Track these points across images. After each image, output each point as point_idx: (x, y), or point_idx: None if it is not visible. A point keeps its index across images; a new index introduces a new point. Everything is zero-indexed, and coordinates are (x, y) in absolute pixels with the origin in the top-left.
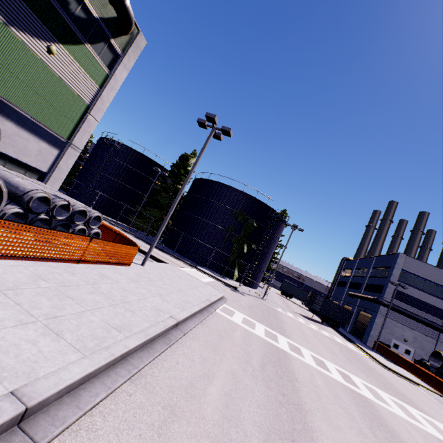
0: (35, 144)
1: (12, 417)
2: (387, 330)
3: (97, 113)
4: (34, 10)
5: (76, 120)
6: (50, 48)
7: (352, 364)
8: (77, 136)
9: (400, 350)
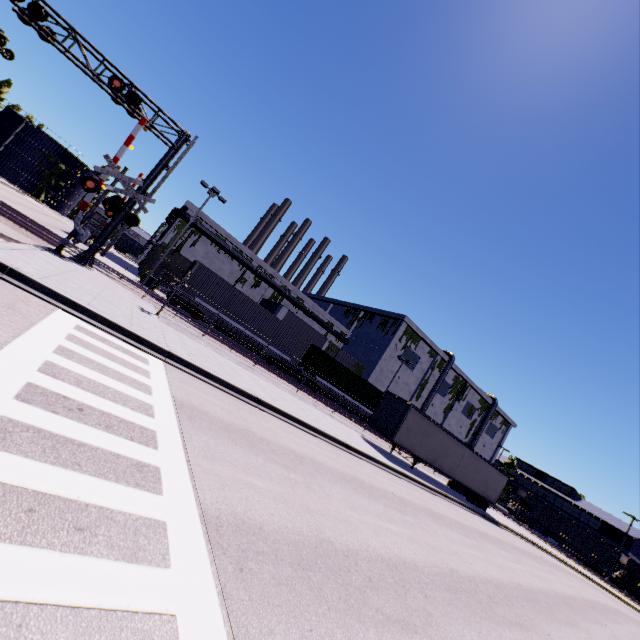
0: None
1: None
2: None
3: None
4: None
5: None
6: None
7: None
8: None
9: None
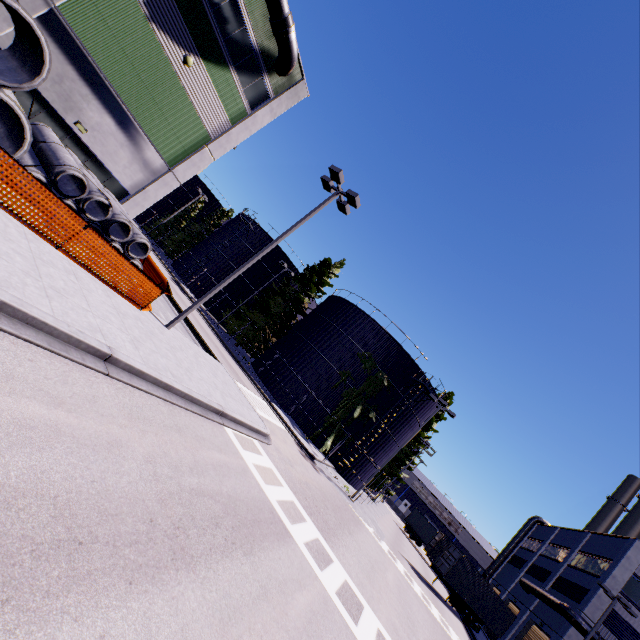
0: (129, 154)
1: None
2: None
3: (216, 150)
4: (186, 16)
5: (188, 148)
6: (187, 58)
7: None
8: (182, 165)
9: None
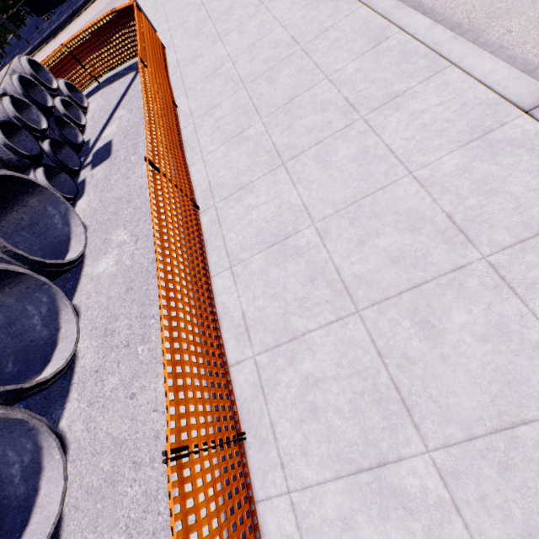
0: None
1: None
2: None
3: None
4: None
5: None
6: None
7: None
8: None
9: None
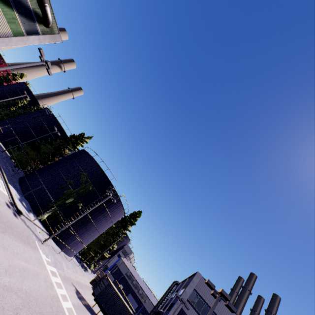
0: None
1: None
2: None
3: (1, 43)
4: None
5: None
6: None
7: None
8: None
9: None
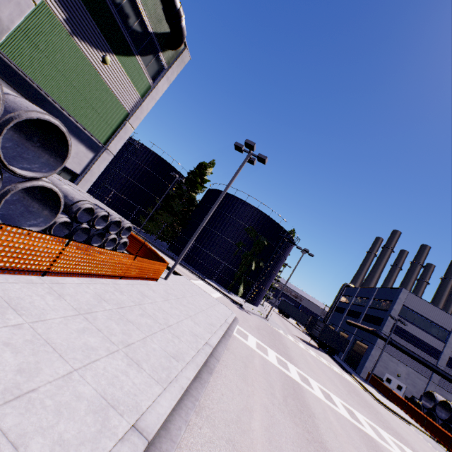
0: (74, 146)
1: (142, 451)
2: (382, 363)
3: (134, 121)
4: (98, 22)
5: (115, 126)
6: (106, 58)
7: (353, 398)
8: (113, 141)
9: (392, 385)
